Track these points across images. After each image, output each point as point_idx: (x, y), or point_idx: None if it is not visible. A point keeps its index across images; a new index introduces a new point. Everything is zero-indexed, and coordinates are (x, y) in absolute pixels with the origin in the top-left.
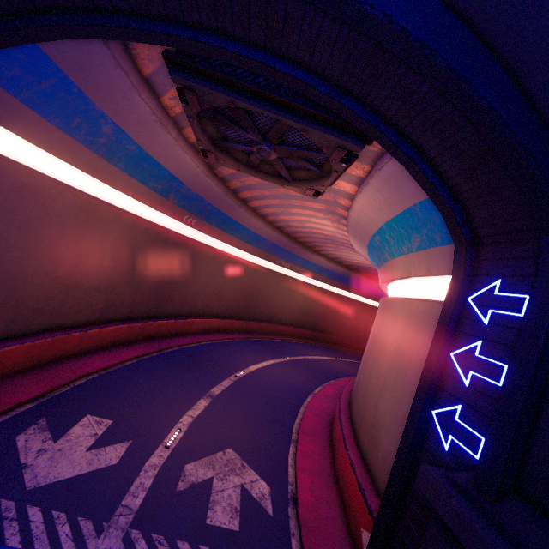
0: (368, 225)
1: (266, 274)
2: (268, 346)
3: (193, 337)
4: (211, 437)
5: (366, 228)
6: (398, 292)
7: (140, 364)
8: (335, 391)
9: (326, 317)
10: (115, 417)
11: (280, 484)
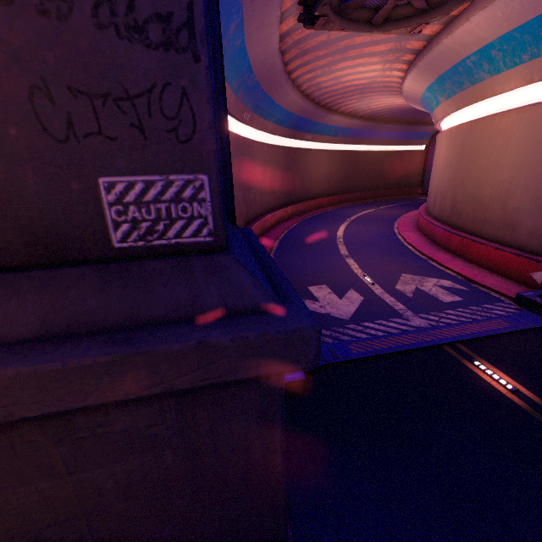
0: (466, 47)
1: (295, 153)
2: (325, 218)
3: (275, 230)
4: (384, 273)
5: (459, 52)
6: (490, 109)
7: (278, 256)
8: (408, 227)
9: (348, 178)
10: (322, 283)
11: (451, 278)
